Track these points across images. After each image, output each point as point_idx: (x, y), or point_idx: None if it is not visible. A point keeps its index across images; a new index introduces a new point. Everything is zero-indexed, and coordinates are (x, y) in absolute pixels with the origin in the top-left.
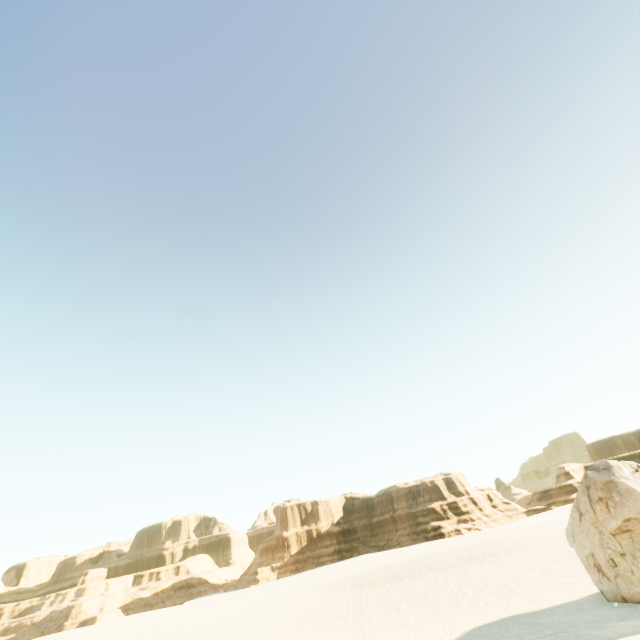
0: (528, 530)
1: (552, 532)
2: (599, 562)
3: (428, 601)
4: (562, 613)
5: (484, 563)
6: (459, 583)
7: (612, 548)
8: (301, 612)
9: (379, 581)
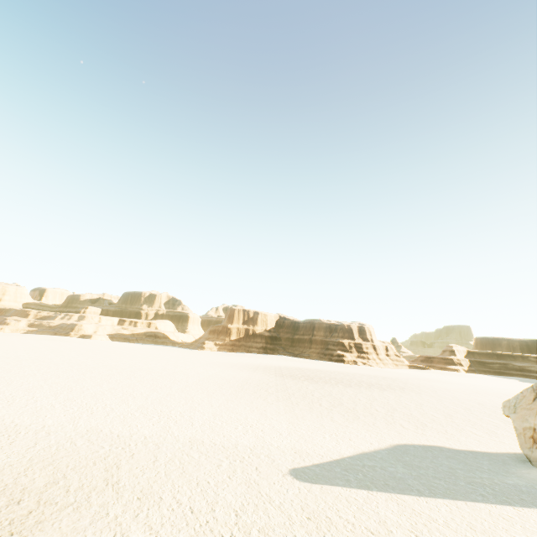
0: (414, 379)
1: (437, 387)
2: None
3: (346, 406)
4: (487, 461)
5: (385, 392)
6: (369, 401)
7: None
8: (239, 380)
9: (297, 377)
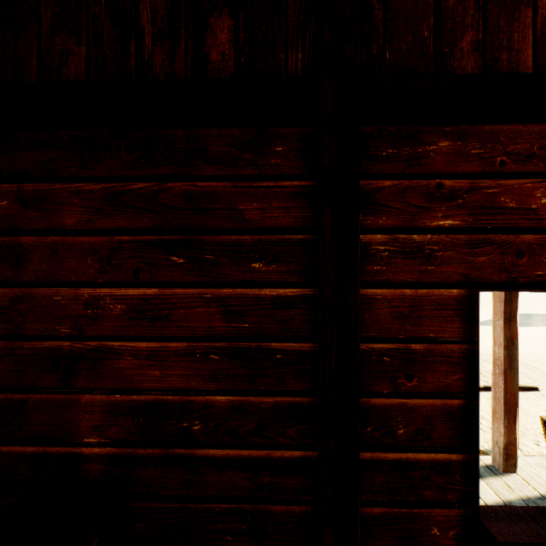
0: None
1: None
2: None
3: None
4: None
5: None
6: None
7: None
8: None
9: None
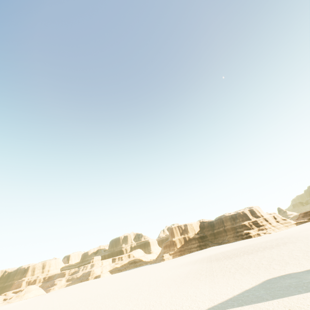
0: (297, 232)
1: None
2: None
3: (244, 267)
4: None
5: (272, 249)
6: (259, 259)
7: None
8: (185, 272)
9: (220, 259)
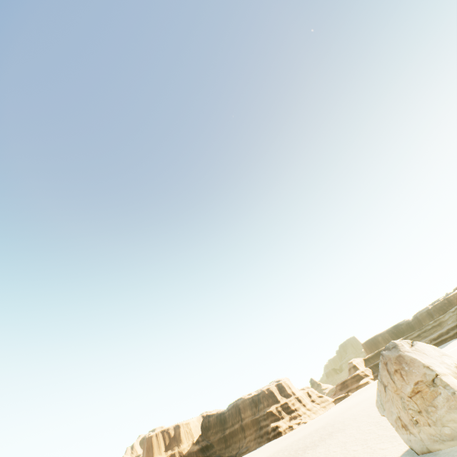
0: (339, 414)
1: (356, 412)
2: (405, 422)
3: None
4: None
5: (317, 448)
6: None
7: (412, 408)
8: None
9: None
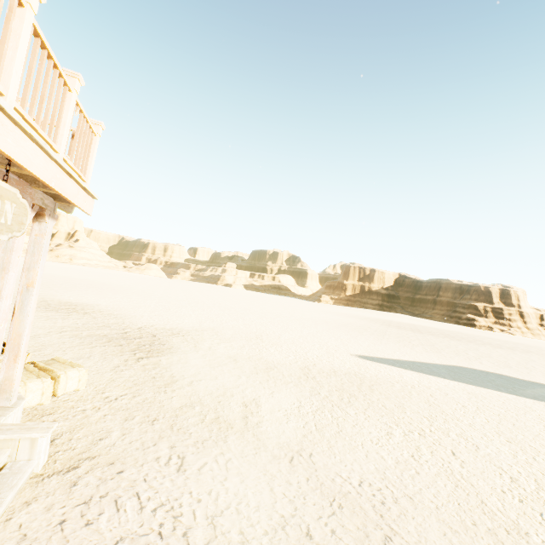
0: None
1: None
2: None
3: (435, 347)
4: (541, 387)
5: (498, 349)
6: (466, 349)
7: None
8: (344, 322)
9: (404, 328)
